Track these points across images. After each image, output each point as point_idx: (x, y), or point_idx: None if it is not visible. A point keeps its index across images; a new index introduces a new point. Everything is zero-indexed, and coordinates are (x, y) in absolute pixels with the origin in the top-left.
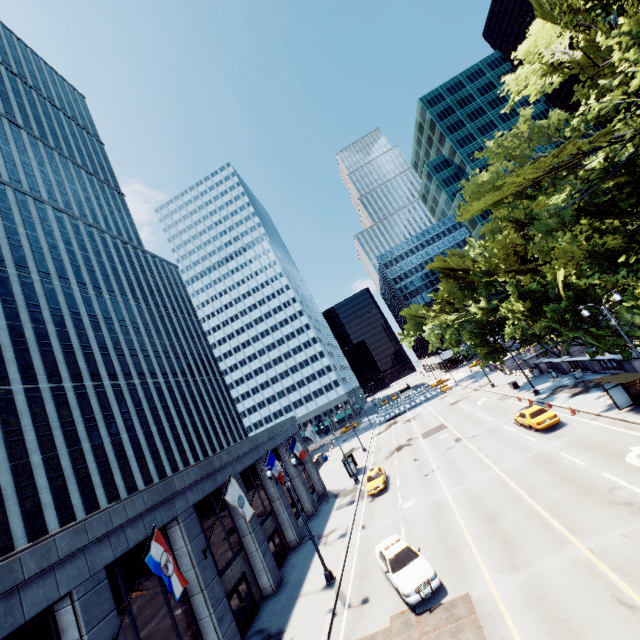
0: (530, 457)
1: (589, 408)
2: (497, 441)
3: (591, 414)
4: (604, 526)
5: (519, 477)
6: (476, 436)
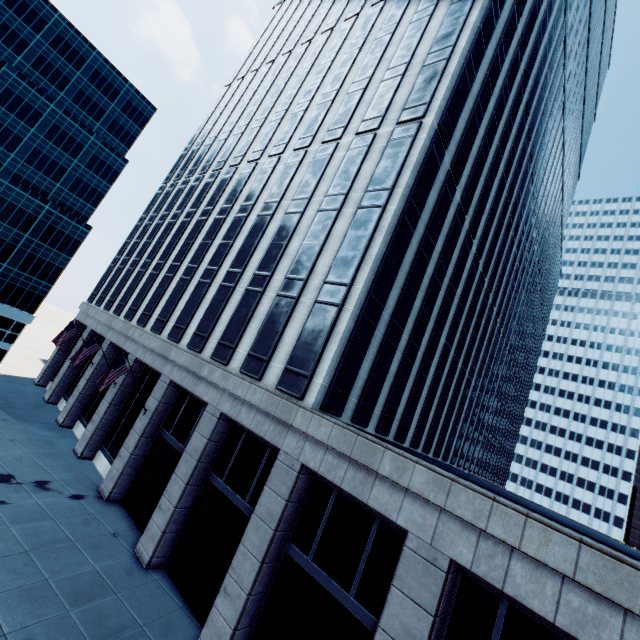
0: None
1: None
2: None
3: None
4: None
5: None
6: None
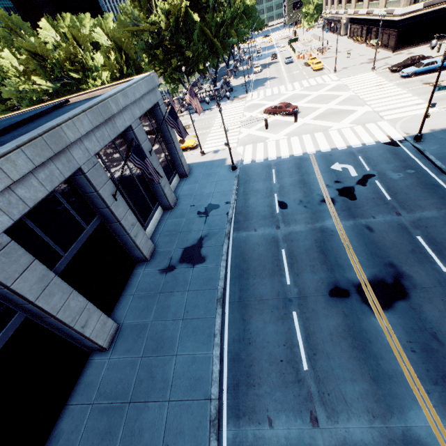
0: None
1: None
2: None
3: None
4: None
5: None
6: None
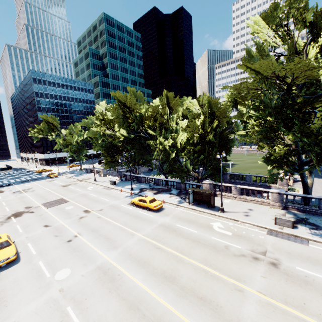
0: (159, 226)
1: (171, 201)
2: (124, 214)
3: (173, 204)
4: (248, 272)
5: (163, 241)
6: (103, 210)
